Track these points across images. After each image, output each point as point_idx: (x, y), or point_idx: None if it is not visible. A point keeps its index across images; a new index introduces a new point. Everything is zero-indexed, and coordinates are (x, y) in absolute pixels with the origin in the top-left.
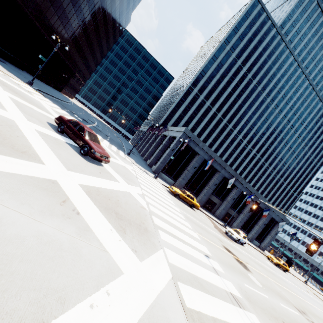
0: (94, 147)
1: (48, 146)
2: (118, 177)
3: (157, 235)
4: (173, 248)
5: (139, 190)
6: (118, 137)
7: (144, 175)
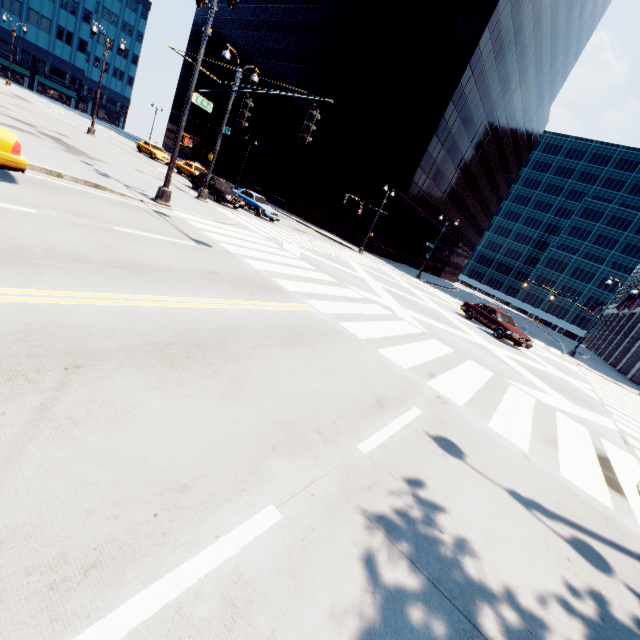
0: (510, 328)
1: (466, 327)
2: (547, 365)
3: (607, 414)
4: (637, 432)
5: (585, 385)
6: (547, 332)
7: (606, 383)
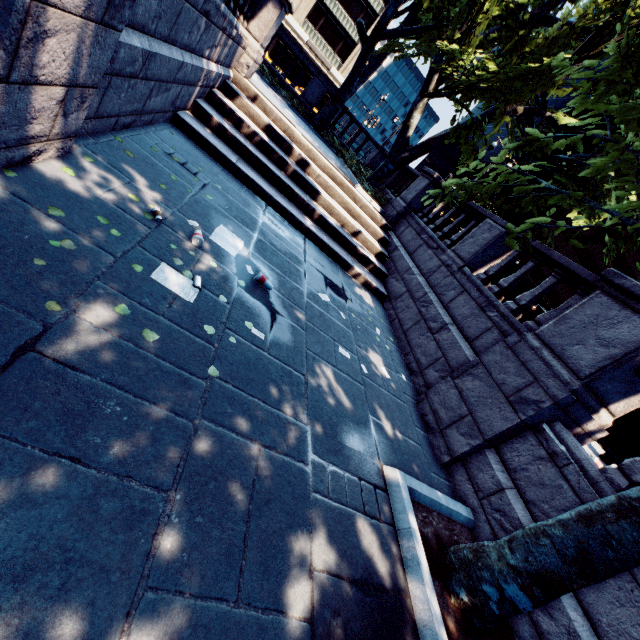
0: None
1: None
2: None
3: None
4: None
5: None
6: None
7: None
